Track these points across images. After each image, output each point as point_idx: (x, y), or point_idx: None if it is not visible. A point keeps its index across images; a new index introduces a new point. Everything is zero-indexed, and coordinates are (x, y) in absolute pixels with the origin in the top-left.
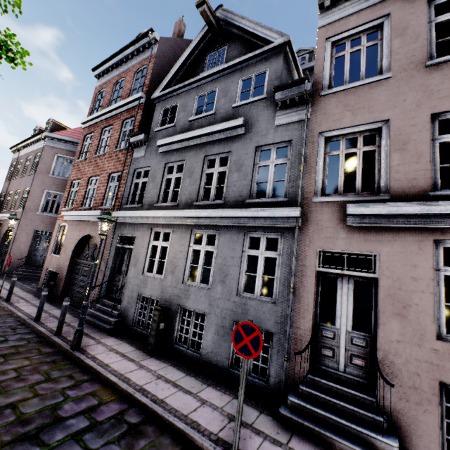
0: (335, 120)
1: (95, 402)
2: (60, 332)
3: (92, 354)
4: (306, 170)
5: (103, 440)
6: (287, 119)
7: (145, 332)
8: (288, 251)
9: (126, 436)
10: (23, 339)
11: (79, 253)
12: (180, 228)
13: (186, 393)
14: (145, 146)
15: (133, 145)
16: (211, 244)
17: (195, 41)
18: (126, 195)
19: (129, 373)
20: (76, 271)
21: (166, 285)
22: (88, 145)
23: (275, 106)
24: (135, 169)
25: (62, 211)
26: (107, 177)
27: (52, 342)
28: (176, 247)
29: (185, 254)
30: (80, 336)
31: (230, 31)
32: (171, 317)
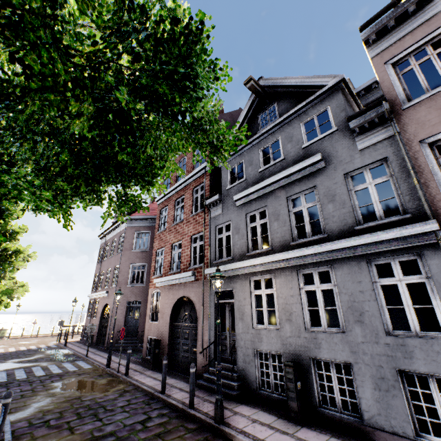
0: (433, 125)
1: None
2: (193, 404)
3: (239, 428)
4: (420, 180)
5: None
6: (372, 140)
7: (276, 396)
8: (439, 271)
9: None
10: (163, 415)
11: (175, 316)
12: (282, 271)
13: None
14: (220, 204)
15: (209, 206)
16: None
17: (245, 110)
18: (212, 252)
19: None
20: (176, 335)
21: (286, 336)
22: (165, 217)
23: (351, 133)
24: (215, 227)
25: (154, 279)
26: (190, 239)
27: (190, 416)
28: (284, 292)
29: (299, 298)
30: (221, 406)
31: (275, 92)
32: (304, 373)
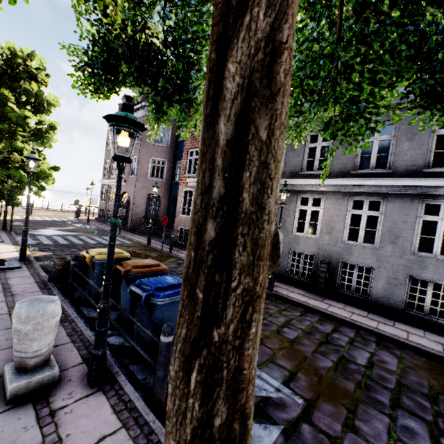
0: None
1: (331, 326)
2: None
3: (285, 294)
4: None
5: (371, 348)
6: None
7: (302, 280)
8: None
9: (382, 347)
10: None
11: None
12: (334, 194)
13: (386, 325)
14: None
15: None
16: (305, 202)
17: None
18: None
19: (329, 309)
20: None
21: (323, 244)
22: None
23: None
24: None
25: (187, 178)
26: None
27: None
28: (331, 212)
29: (344, 218)
30: (273, 281)
31: None
32: (331, 269)
